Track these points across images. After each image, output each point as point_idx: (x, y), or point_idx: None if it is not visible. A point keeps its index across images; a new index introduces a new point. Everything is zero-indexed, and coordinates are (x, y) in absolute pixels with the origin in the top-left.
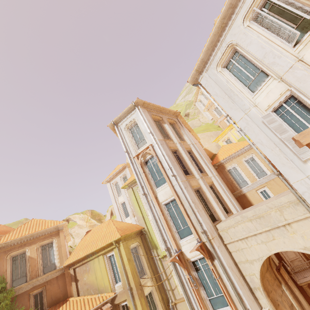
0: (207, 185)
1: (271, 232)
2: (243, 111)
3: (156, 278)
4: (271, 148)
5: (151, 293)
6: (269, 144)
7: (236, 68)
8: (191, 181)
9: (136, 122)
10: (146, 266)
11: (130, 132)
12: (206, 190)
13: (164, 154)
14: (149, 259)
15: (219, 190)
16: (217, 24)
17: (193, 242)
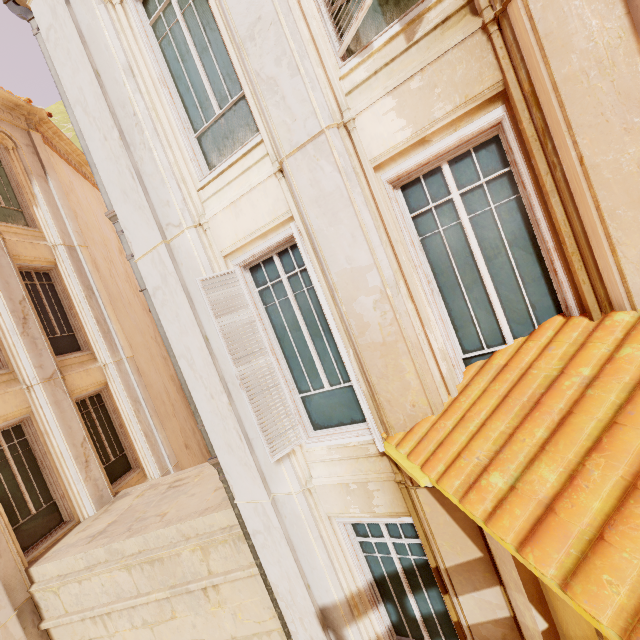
0: (67, 405)
1: (170, 601)
2: (159, 227)
3: None
4: (212, 392)
5: None
6: (209, 375)
7: (175, 27)
8: None
9: None
10: None
11: None
12: (53, 426)
13: None
14: None
15: (121, 407)
16: None
17: None
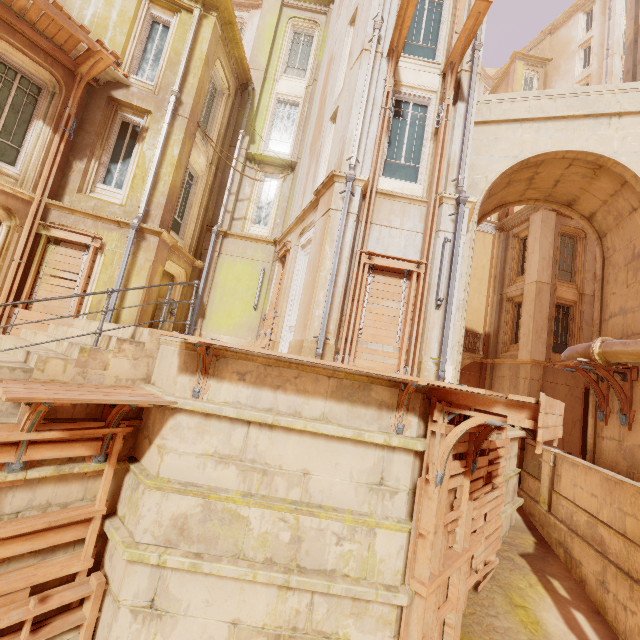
0: None
1: (577, 123)
2: None
3: (217, 174)
4: None
5: (193, 181)
6: None
7: None
8: None
9: None
10: (214, 135)
11: None
12: None
13: None
14: (226, 137)
15: None
16: None
17: (428, 69)
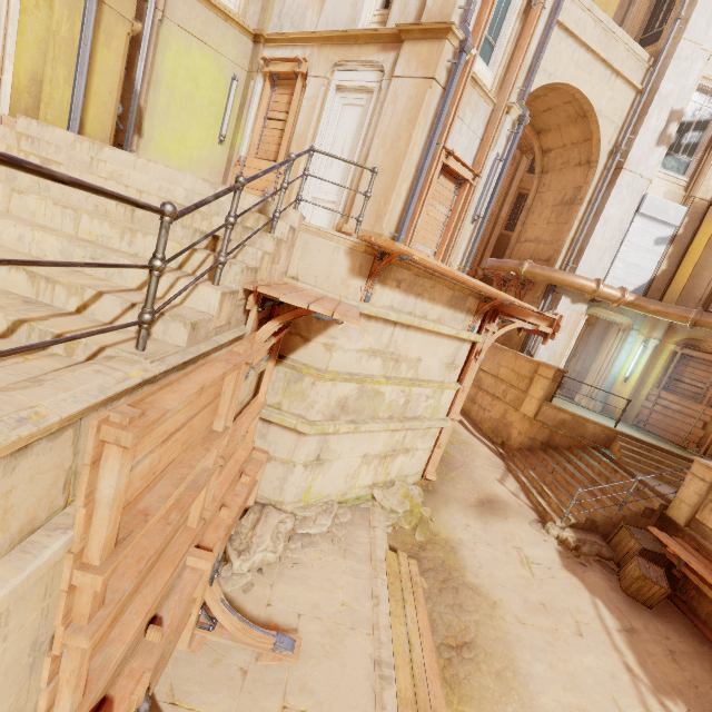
0: None
1: (596, 64)
2: None
3: None
4: None
5: None
6: None
7: None
8: None
9: None
10: None
11: None
12: None
13: None
14: None
15: None
16: None
17: None
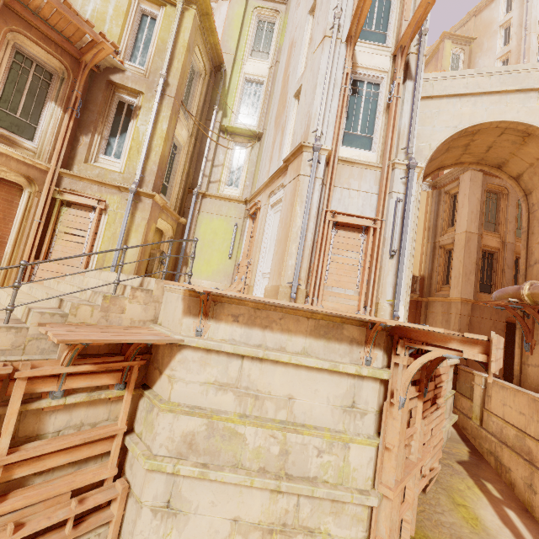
0: None
1: (509, 97)
2: None
3: (196, 144)
4: None
5: (177, 150)
6: None
7: None
8: None
9: None
10: (194, 111)
11: None
12: None
13: None
14: (203, 112)
15: None
16: None
17: (380, 52)
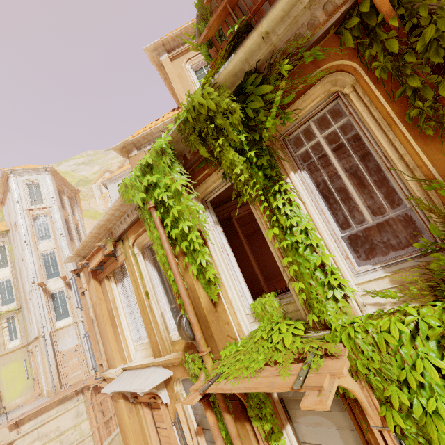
0: None
1: None
2: None
3: None
4: None
5: None
6: None
7: None
8: (72, 244)
9: (38, 182)
10: None
11: (27, 187)
12: None
13: (60, 218)
14: None
15: None
16: (127, 169)
17: (58, 280)
